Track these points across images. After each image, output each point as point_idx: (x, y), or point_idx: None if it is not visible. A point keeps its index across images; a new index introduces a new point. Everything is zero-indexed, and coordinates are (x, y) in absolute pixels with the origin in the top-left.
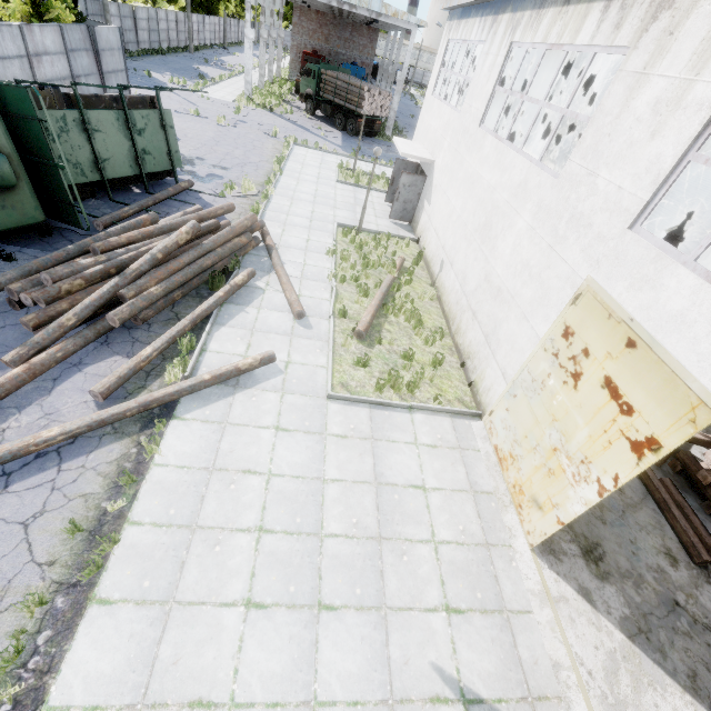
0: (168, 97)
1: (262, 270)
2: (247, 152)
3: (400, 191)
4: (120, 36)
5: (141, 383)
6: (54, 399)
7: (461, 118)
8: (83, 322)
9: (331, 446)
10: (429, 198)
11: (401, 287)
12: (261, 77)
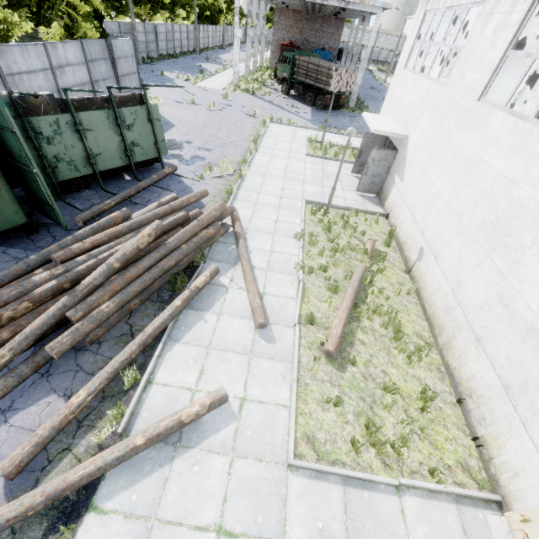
0: (173, 90)
1: (228, 261)
2: (229, 133)
3: (369, 166)
4: (133, 45)
5: (67, 442)
6: None
7: (447, 90)
8: (29, 347)
9: None
10: (401, 173)
11: (374, 278)
12: (247, 67)
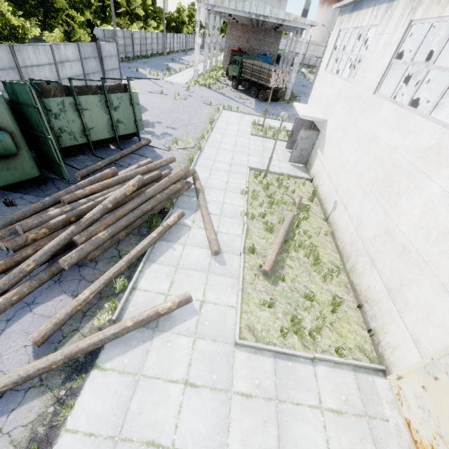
0: (146, 83)
1: (191, 209)
2: (190, 116)
3: (298, 142)
4: (117, 47)
5: (76, 325)
6: (1, 342)
7: (354, 87)
8: (45, 262)
9: (236, 408)
10: (322, 148)
11: (300, 223)
12: (205, 67)
